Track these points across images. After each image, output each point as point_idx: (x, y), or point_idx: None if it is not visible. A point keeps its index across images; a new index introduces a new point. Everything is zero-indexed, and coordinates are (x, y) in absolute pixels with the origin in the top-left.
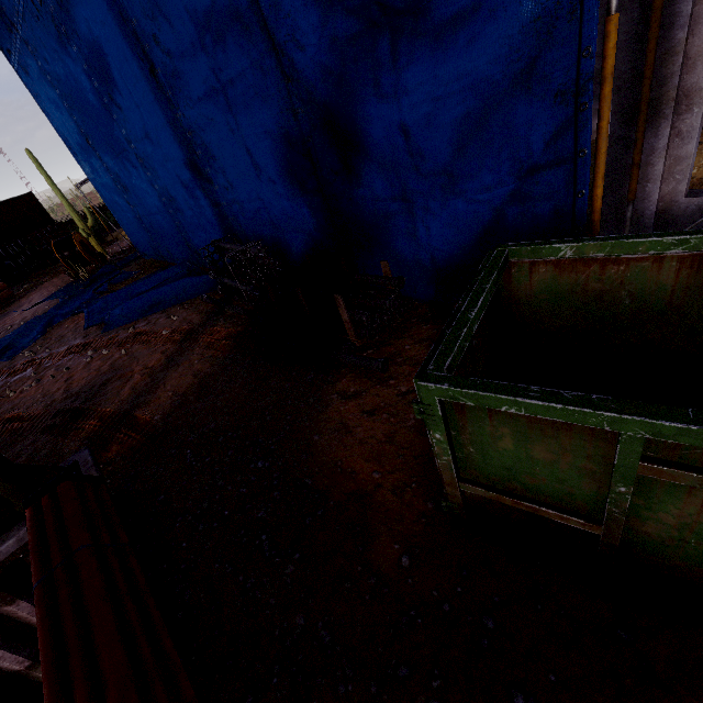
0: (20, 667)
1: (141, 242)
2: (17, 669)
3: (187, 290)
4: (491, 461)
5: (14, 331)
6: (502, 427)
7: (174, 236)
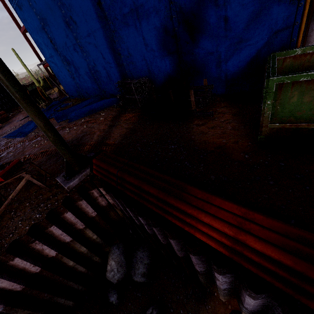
0: (82, 227)
1: (71, 90)
2: (80, 228)
3: (104, 104)
4: (285, 110)
5: (19, 128)
6: (295, 92)
7: (92, 84)
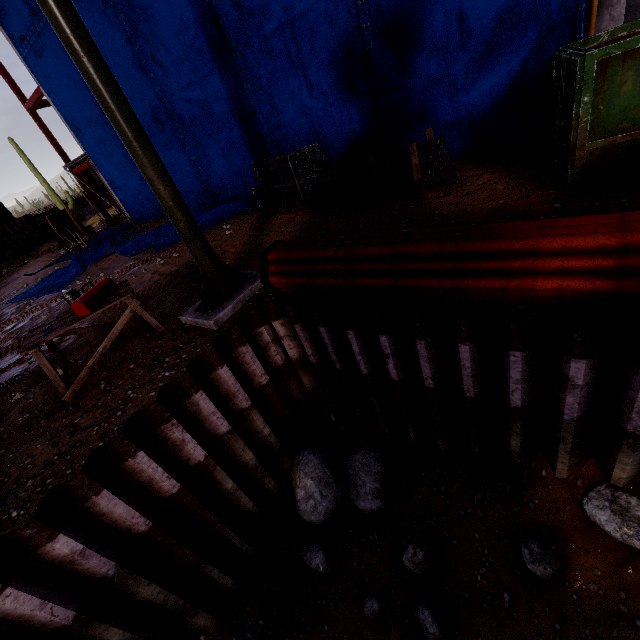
0: (246, 404)
1: (140, 206)
2: (242, 407)
3: (223, 214)
4: (612, 111)
5: (38, 283)
6: (628, 73)
7: (189, 185)
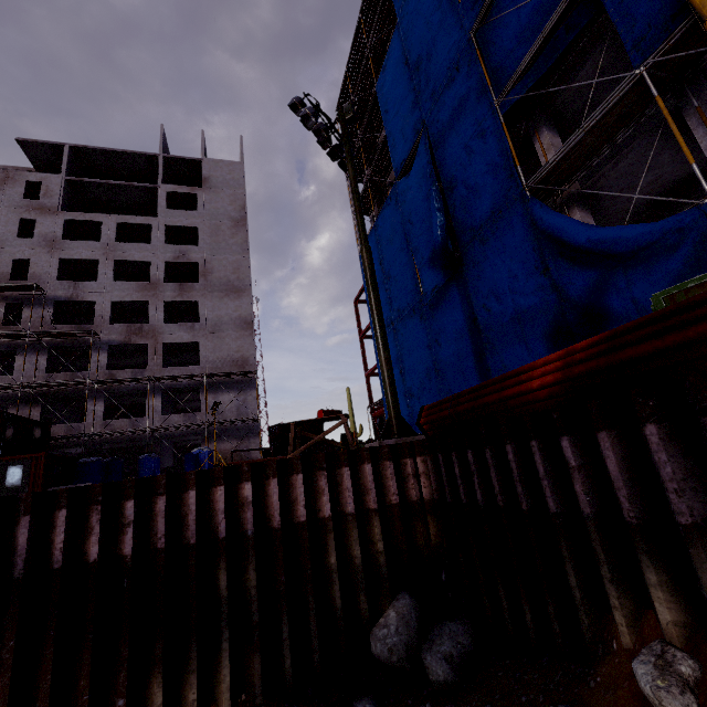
0: (373, 505)
1: None
2: (369, 507)
3: None
4: None
5: None
6: None
7: None
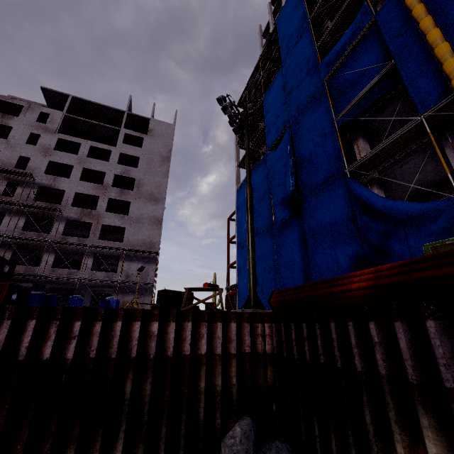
0: (233, 351)
1: None
2: (231, 352)
3: None
4: None
5: None
6: None
7: None
